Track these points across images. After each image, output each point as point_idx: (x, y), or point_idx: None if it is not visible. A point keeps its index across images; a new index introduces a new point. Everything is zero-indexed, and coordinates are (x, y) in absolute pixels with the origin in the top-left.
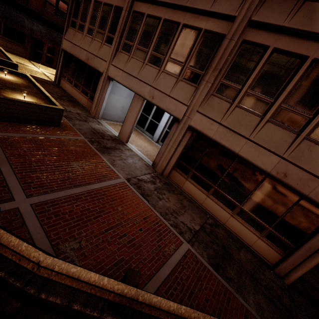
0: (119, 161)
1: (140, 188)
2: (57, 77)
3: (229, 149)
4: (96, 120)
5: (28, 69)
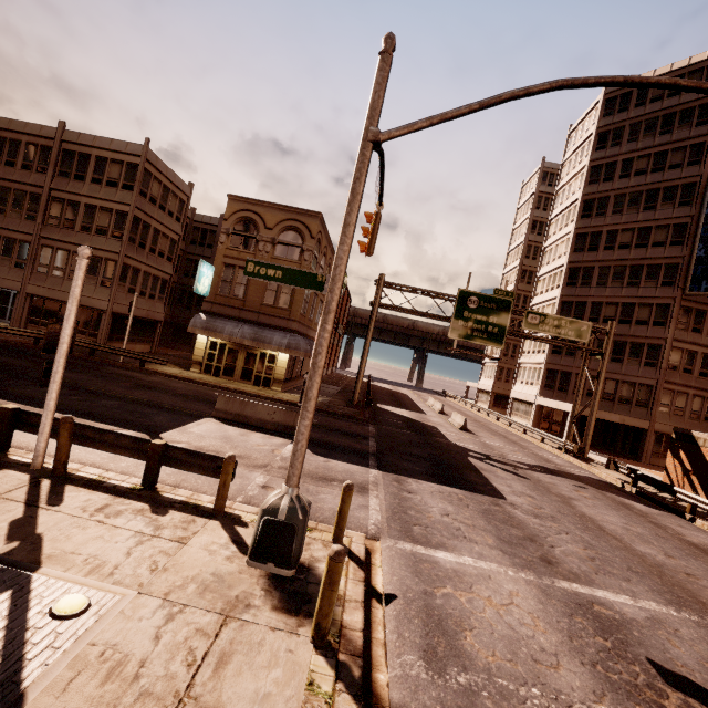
0: None
1: None
2: None
3: (53, 299)
4: None
5: None
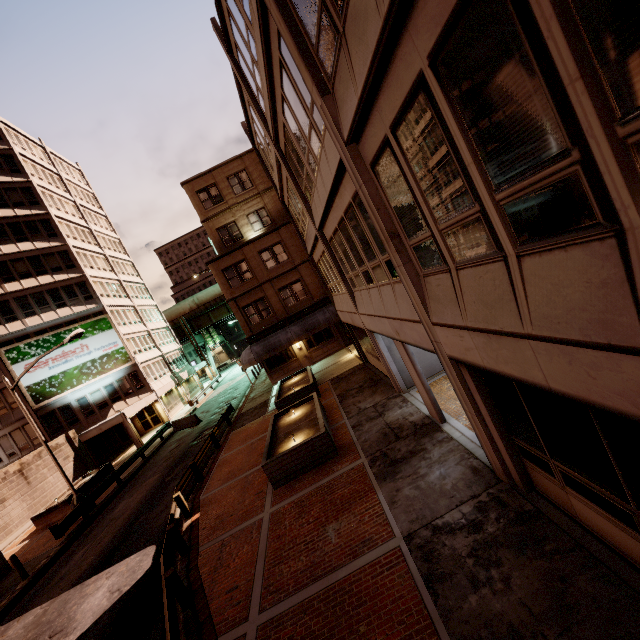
0: (409, 488)
1: (429, 556)
2: (360, 354)
3: (526, 382)
4: (400, 398)
5: (340, 366)
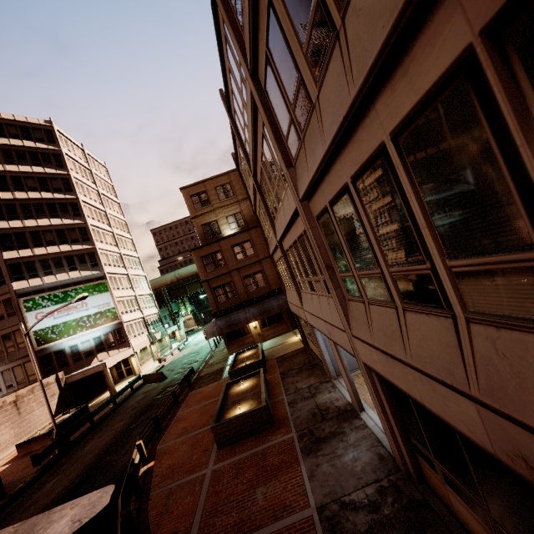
0: (326, 465)
1: (335, 527)
2: (303, 339)
3: (411, 397)
4: (330, 384)
5: (285, 347)
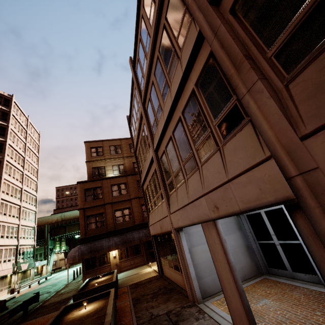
0: None
1: None
2: (158, 266)
3: None
4: (195, 308)
5: (140, 275)
